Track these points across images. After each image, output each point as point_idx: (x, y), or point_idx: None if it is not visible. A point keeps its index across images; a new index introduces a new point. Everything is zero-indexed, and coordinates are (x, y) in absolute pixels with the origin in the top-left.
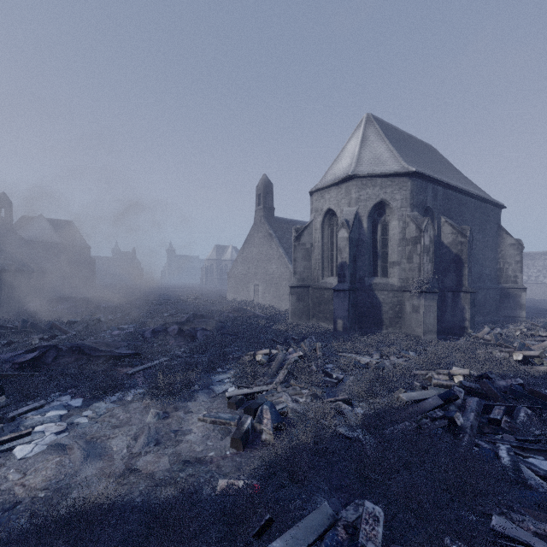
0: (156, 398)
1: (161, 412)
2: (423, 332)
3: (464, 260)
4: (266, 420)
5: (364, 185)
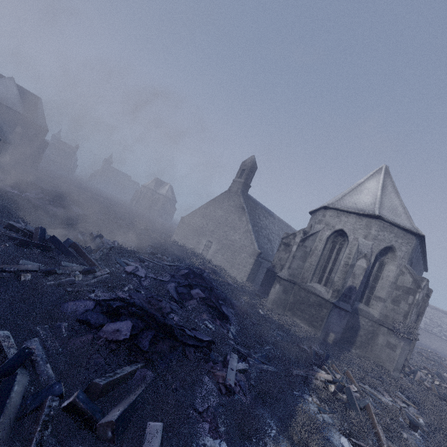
0: None
1: None
2: (393, 369)
3: (420, 313)
4: None
5: (384, 228)
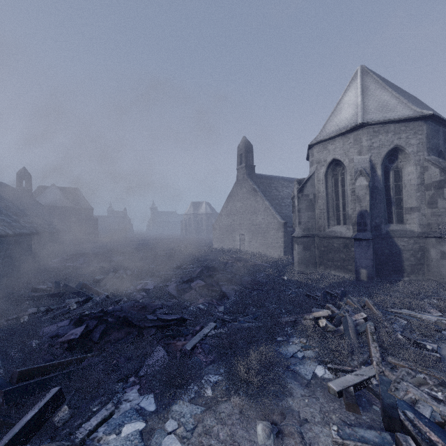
0: (243, 393)
1: (270, 424)
2: None
3: None
4: None
5: (376, 133)
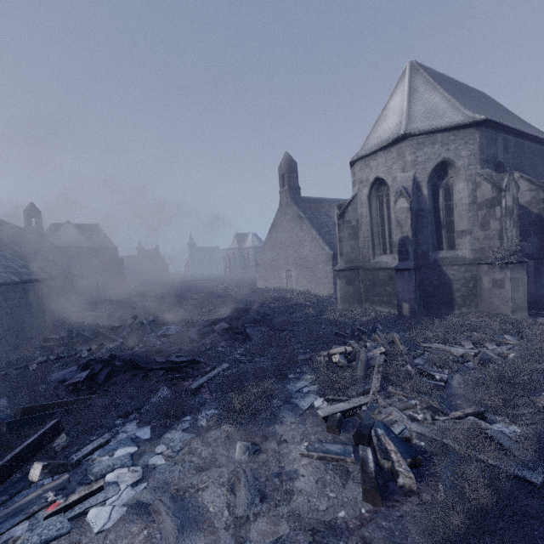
0: (235, 422)
1: (250, 444)
2: (511, 311)
3: None
4: (394, 455)
5: (421, 145)
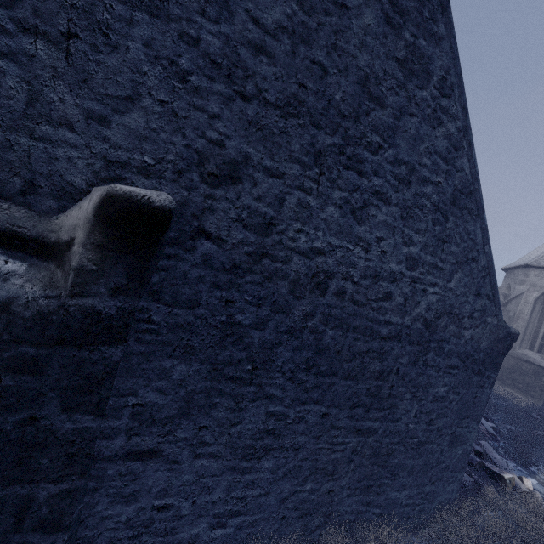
0: None
1: None
2: None
3: None
4: None
5: None
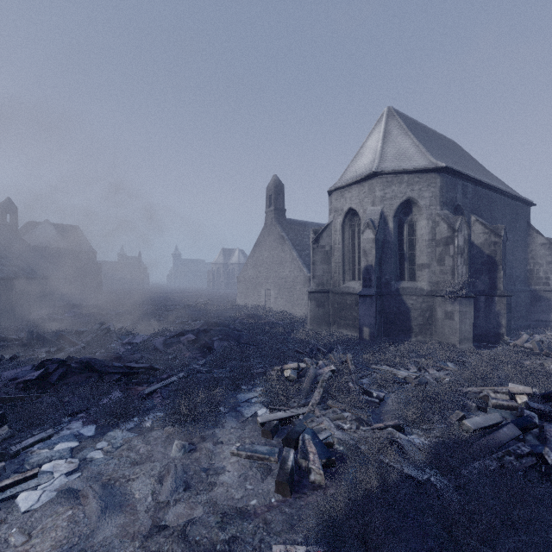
0: (179, 425)
1: (187, 443)
2: (458, 341)
3: (498, 261)
4: (312, 456)
5: (389, 183)
